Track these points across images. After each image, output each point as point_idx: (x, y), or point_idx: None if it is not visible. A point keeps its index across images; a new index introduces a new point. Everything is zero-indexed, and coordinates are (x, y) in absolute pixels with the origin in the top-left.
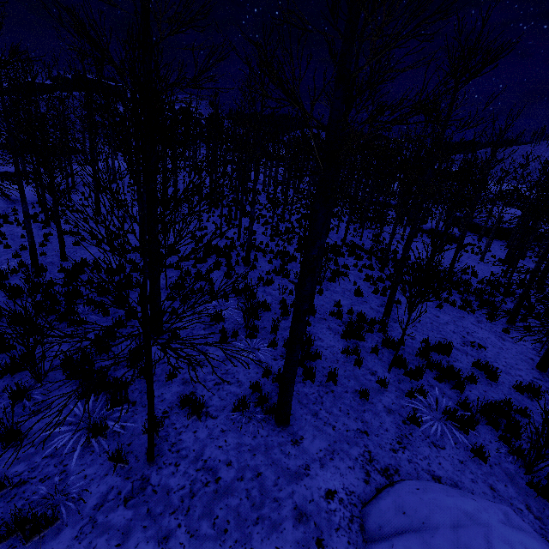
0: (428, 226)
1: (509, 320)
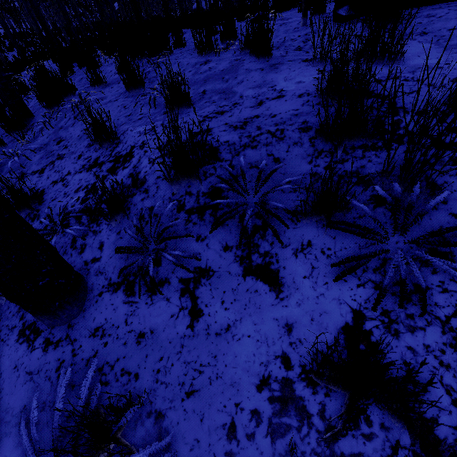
0: None
1: None
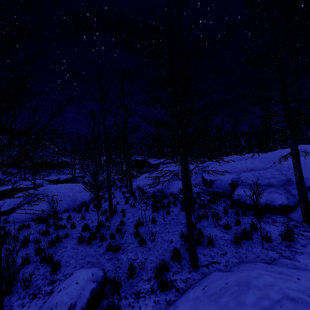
0: None
1: None
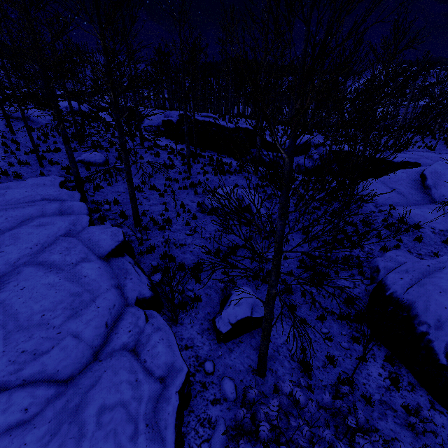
0: None
1: None
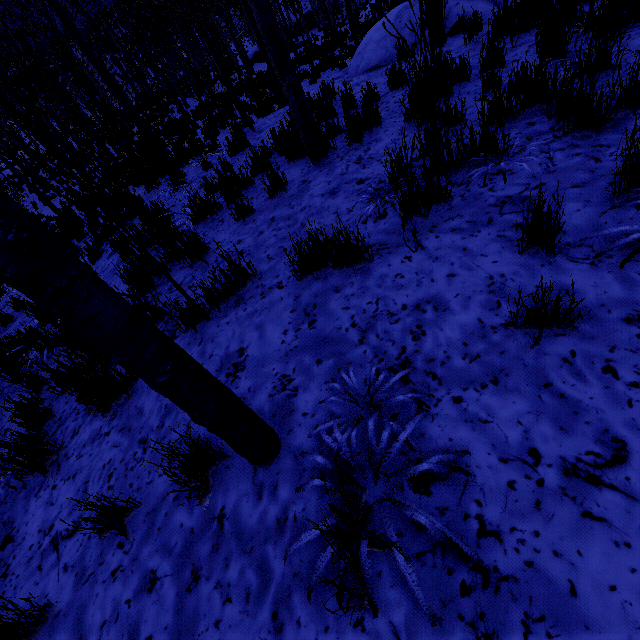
0: (250, 53)
1: (354, 37)
